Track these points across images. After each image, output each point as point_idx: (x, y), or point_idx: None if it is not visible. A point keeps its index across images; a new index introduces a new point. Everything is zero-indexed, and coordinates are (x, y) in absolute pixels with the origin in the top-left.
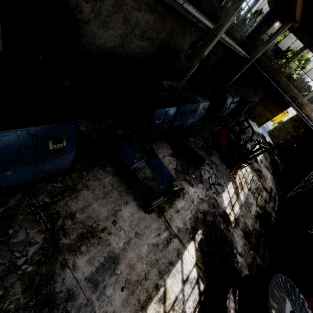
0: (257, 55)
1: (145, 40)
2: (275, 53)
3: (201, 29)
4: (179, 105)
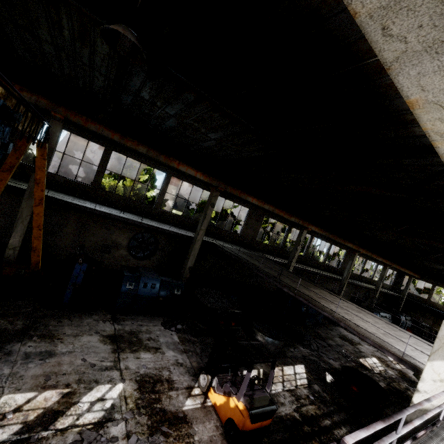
0: (405, 293)
1: (346, 296)
2: (420, 290)
3: (366, 288)
4: (379, 312)
